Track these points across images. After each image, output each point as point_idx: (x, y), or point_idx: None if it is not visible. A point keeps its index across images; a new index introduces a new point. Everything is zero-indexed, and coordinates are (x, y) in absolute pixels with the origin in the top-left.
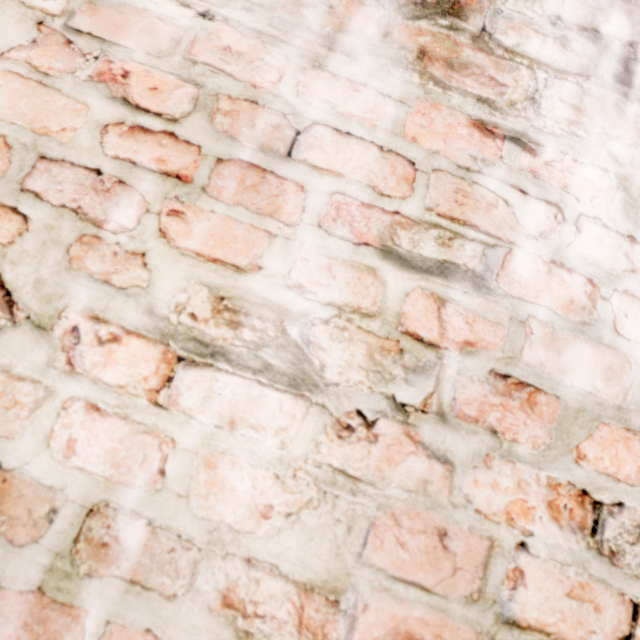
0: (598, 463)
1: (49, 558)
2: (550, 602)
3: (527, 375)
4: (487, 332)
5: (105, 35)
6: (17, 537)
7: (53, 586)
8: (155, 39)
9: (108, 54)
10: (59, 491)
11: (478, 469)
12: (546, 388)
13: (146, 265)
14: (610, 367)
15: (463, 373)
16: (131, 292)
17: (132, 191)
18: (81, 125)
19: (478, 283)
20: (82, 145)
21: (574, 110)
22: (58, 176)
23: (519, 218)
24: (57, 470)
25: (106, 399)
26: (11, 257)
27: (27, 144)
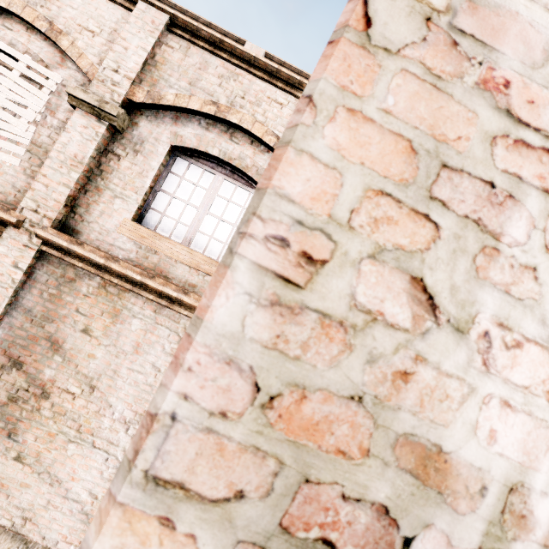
0: None
1: (484, 525)
2: None
3: None
4: None
5: (486, 39)
6: (459, 507)
7: (489, 546)
8: (529, 48)
9: (490, 60)
10: (486, 472)
11: None
12: None
13: (537, 279)
14: None
15: None
16: (527, 303)
17: (521, 206)
18: (473, 135)
19: None
20: (476, 156)
21: None
22: (459, 186)
23: None
24: (483, 455)
25: (515, 397)
26: (429, 263)
27: (430, 151)
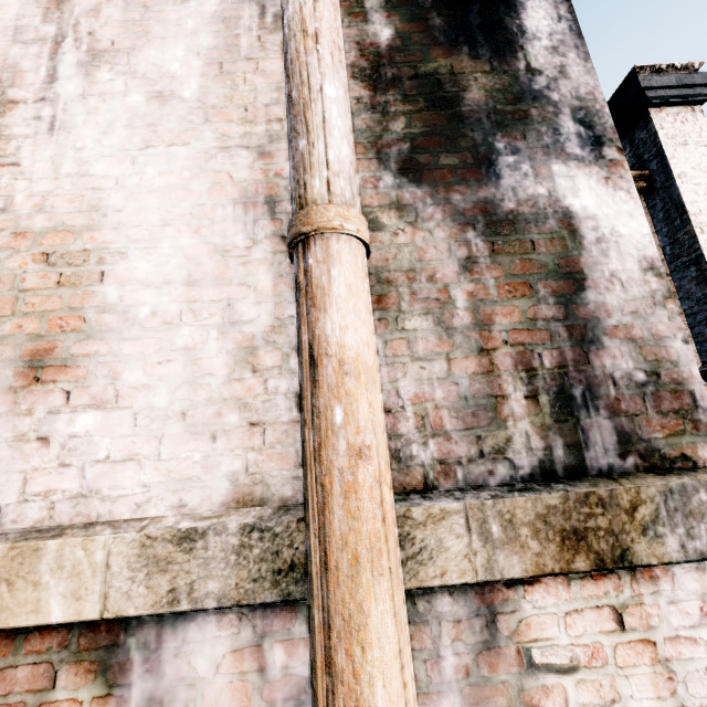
0: (48, 244)
1: None
2: (35, 282)
3: (23, 230)
4: (8, 223)
5: None
6: None
7: None
8: None
9: None
10: None
11: (9, 259)
12: (29, 231)
13: None
14: (51, 218)
15: (2, 237)
16: None
17: None
18: None
19: (4, 211)
20: None
21: (33, 147)
22: None
23: (16, 187)
24: None
25: None
26: None
27: None
